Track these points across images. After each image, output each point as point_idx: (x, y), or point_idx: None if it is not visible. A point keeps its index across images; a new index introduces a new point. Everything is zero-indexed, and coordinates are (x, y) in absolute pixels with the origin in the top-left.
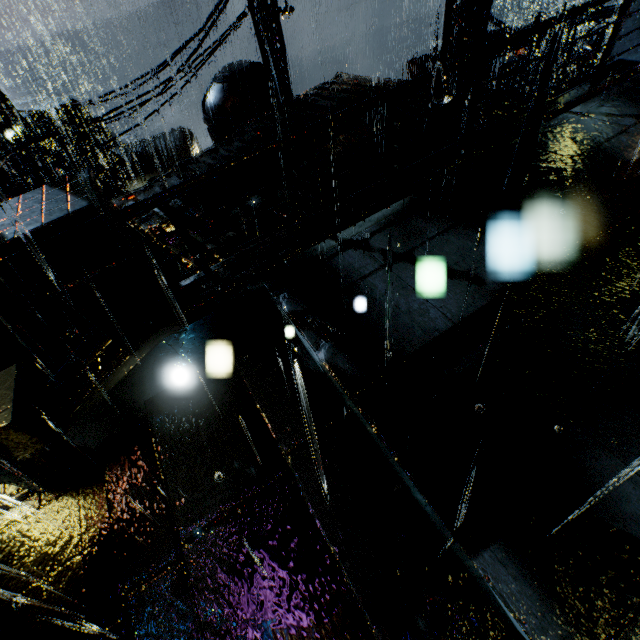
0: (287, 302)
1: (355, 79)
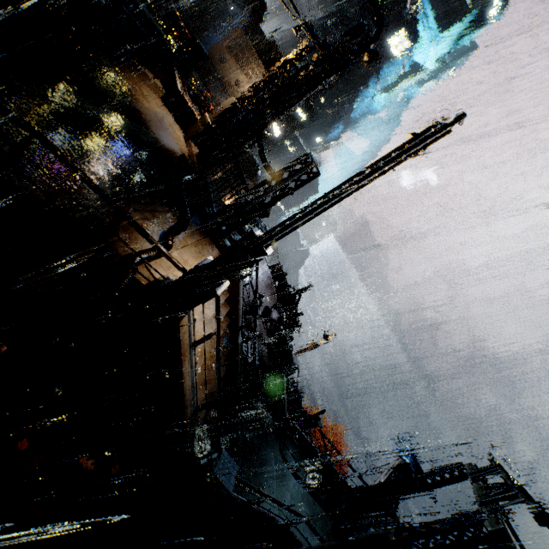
0: None
1: None
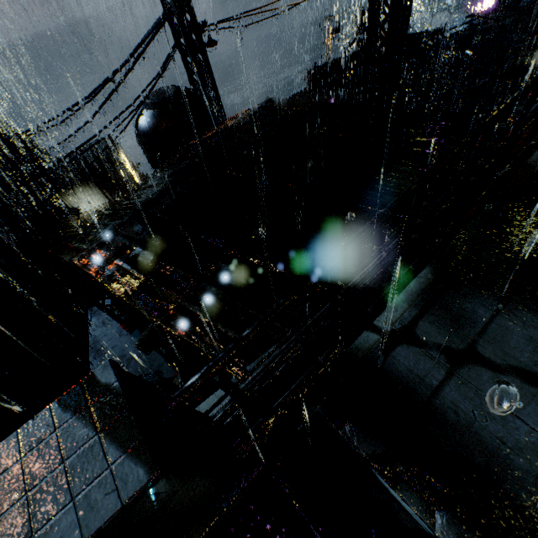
0: (358, 439)
1: (287, 103)
